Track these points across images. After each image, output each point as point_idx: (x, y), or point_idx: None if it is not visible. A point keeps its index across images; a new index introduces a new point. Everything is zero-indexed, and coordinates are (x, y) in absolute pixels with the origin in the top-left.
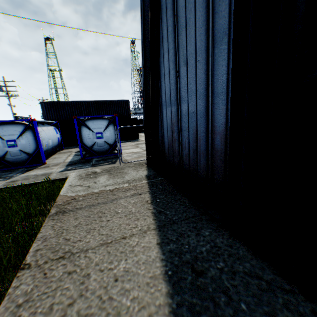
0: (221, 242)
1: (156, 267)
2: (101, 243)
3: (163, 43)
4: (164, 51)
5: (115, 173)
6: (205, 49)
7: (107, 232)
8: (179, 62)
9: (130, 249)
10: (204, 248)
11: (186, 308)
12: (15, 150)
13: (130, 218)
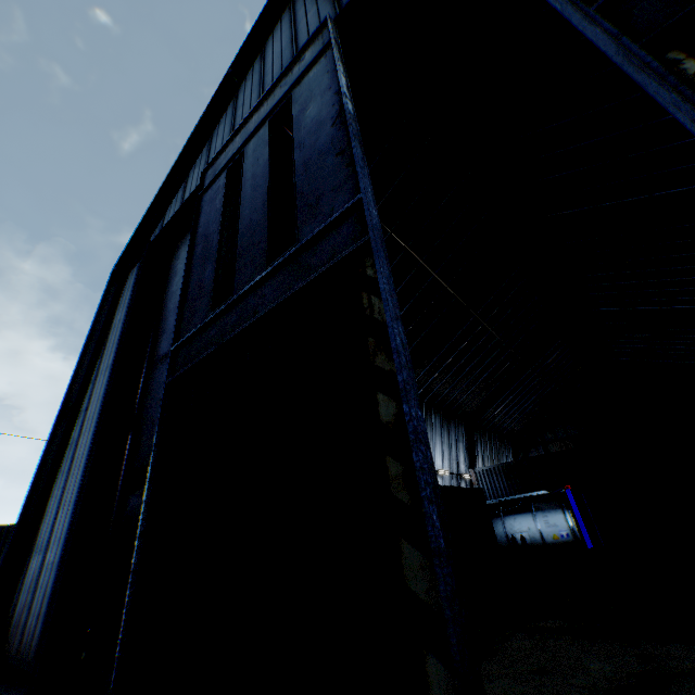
0: None
1: None
2: None
3: (60, 477)
4: (58, 485)
5: None
6: (75, 502)
7: None
8: (62, 503)
9: None
10: None
11: None
12: None
13: None
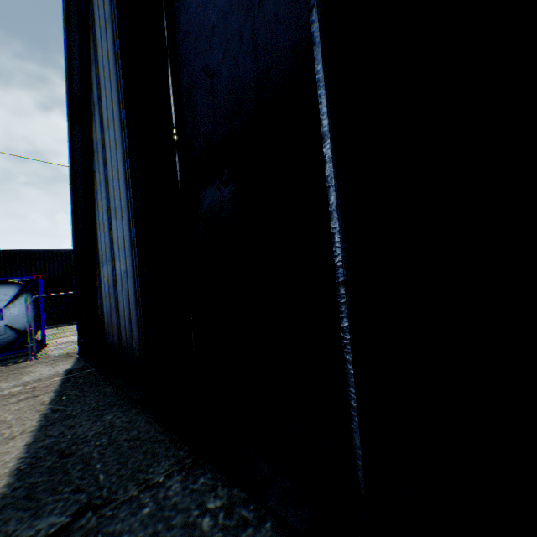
0: (121, 421)
1: (6, 467)
2: None
3: (97, 189)
4: (99, 197)
5: (6, 376)
6: (127, 207)
7: None
8: (111, 213)
9: None
10: (93, 432)
11: (25, 488)
12: None
13: None
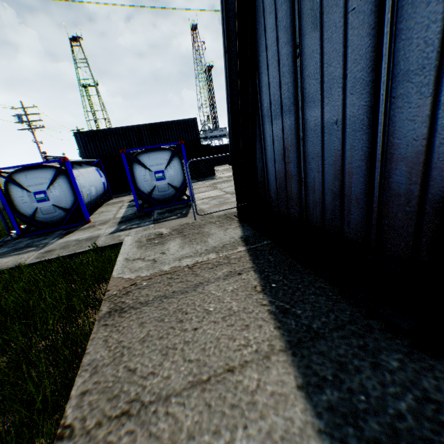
0: (434, 388)
1: None
2: (191, 381)
3: None
4: (265, 12)
5: (191, 235)
6: None
7: (198, 354)
8: (300, 25)
9: (248, 400)
10: (402, 403)
11: None
12: (46, 205)
13: (232, 323)
